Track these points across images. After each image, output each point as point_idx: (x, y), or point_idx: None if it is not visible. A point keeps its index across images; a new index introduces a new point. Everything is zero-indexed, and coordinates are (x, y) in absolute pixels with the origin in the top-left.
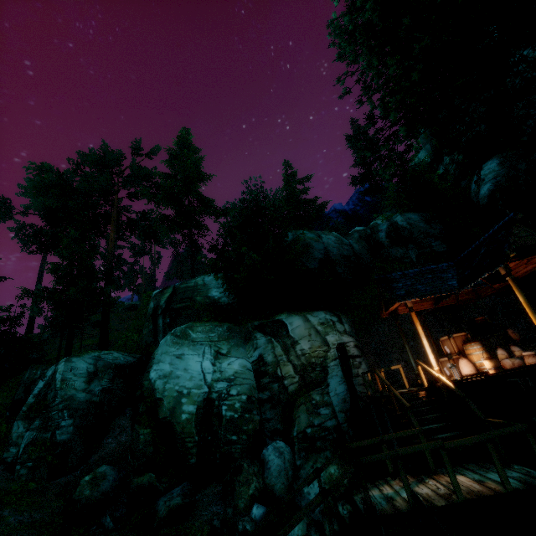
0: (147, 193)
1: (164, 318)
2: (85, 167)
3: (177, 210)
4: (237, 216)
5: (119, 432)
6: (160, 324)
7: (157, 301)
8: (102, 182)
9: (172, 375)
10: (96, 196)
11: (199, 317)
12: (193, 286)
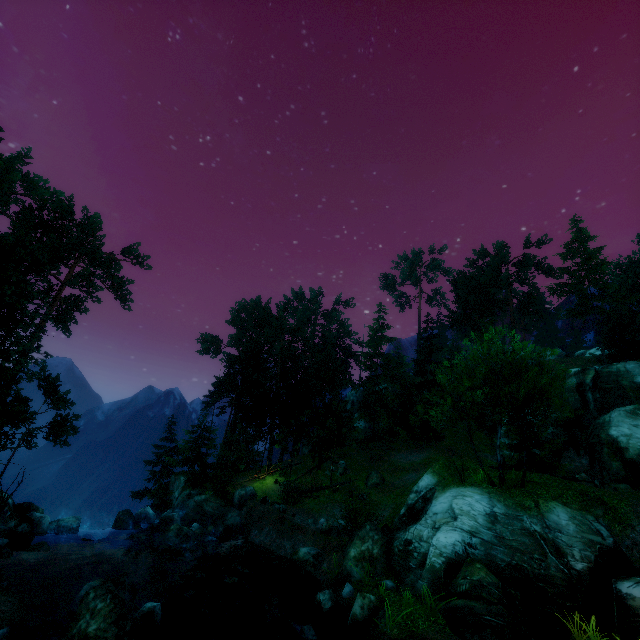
0: (553, 290)
1: (593, 394)
2: (478, 262)
3: (583, 302)
4: (630, 283)
5: (570, 460)
6: (589, 397)
7: (582, 380)
8: (505, 279)
9: (632, 436)
10: (495, 287)
11: (628, 398)
12: (615, 372)
